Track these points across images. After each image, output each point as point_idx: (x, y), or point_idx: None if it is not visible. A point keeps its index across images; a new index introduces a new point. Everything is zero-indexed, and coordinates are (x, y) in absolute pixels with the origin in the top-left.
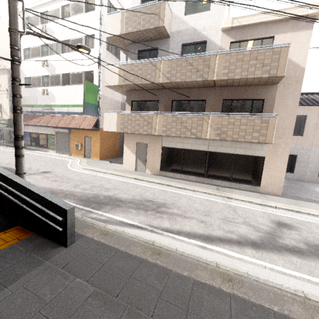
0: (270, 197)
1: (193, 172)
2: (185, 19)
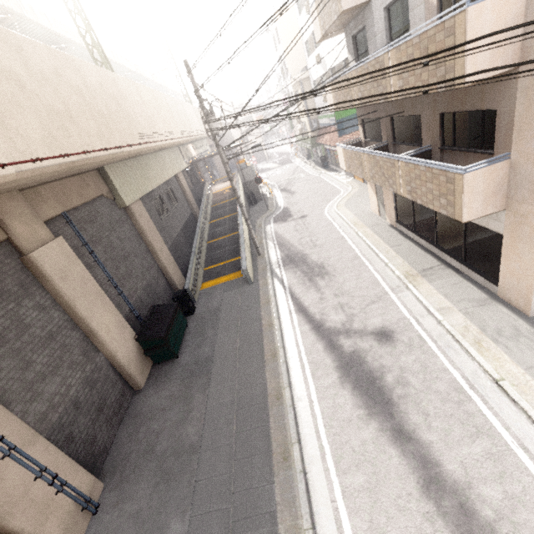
0: (488, 309)
1: (425, 233)
2: None
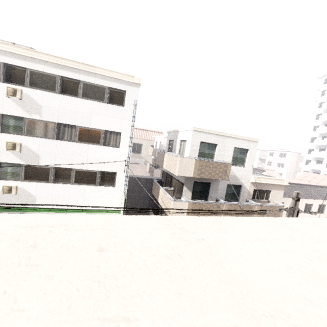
0: None
1: None
2: (231, 168)
